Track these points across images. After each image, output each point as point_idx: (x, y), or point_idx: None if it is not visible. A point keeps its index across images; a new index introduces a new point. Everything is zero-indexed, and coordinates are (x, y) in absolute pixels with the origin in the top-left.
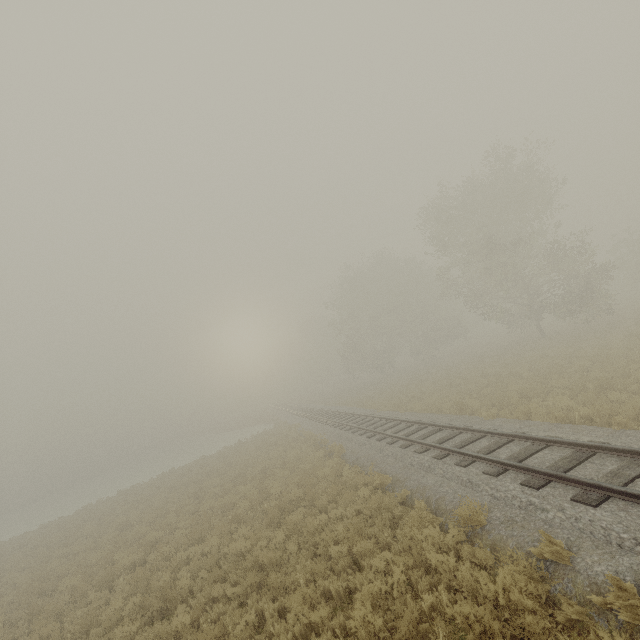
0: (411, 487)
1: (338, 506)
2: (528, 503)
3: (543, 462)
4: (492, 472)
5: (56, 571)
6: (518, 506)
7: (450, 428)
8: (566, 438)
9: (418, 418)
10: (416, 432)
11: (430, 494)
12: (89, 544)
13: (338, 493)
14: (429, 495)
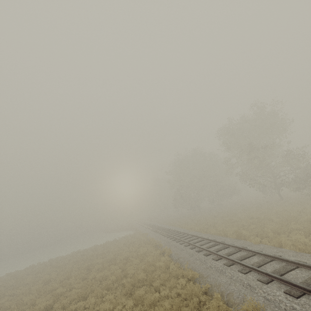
0: (211, 282)
1: (166, 288)
2: (291, 307)
3: (297, 278)
4: (263, 280)
5: (4, 305)
6: (284, 308)
7: (233, 247)
8: (309, 263)
9: (214, 238)
10: (213, 246)
11: (223, 289)
12: (26, 290)
13: (166, 279)
14: (223, 290)
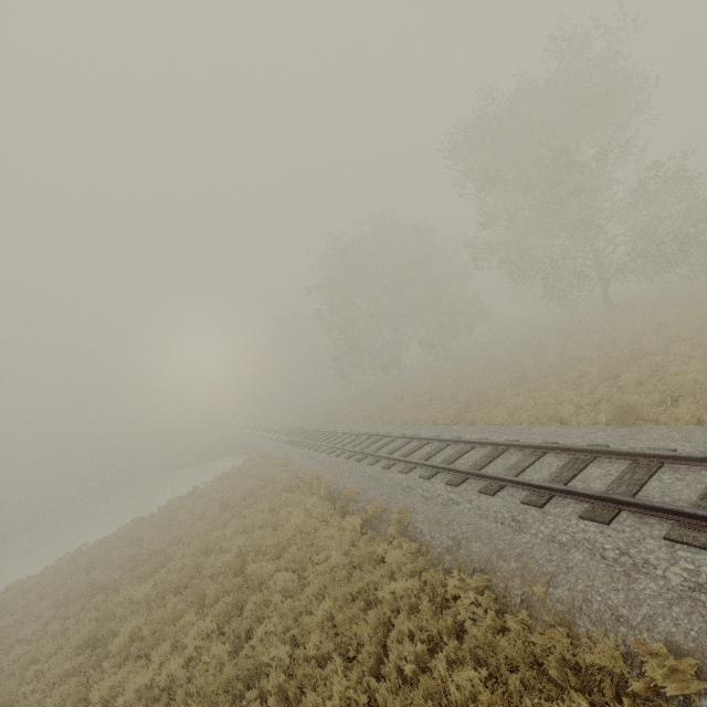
0: None
1: None
2: None
3: None
4: None
5: None
6: None
7: (698, 461)
8: None
9: (536, 437)
10: (580, 471)
11: None
12: None
13: None
14: None
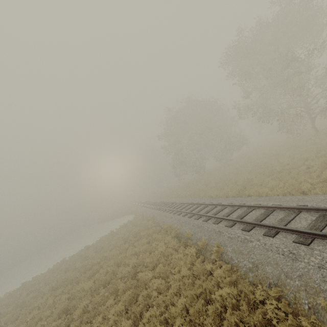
0: None
1: None
2: None
3: None
4: None
5: None
6: None
7: None
8: None
9: (291, 202)
10: None
11: None
12: None
13: None
14: None
